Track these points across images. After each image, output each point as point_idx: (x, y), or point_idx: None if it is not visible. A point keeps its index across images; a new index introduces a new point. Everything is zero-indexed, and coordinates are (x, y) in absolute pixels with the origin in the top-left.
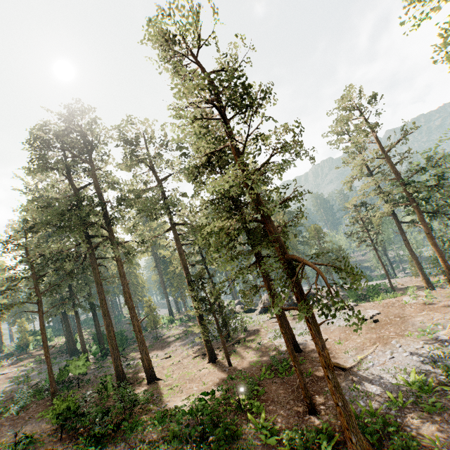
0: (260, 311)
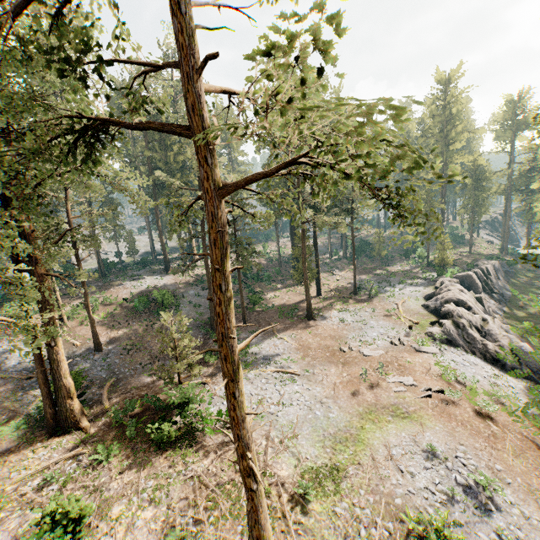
0: (425, 295)
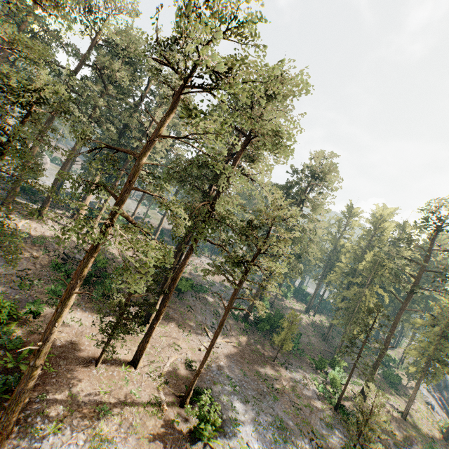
0: None
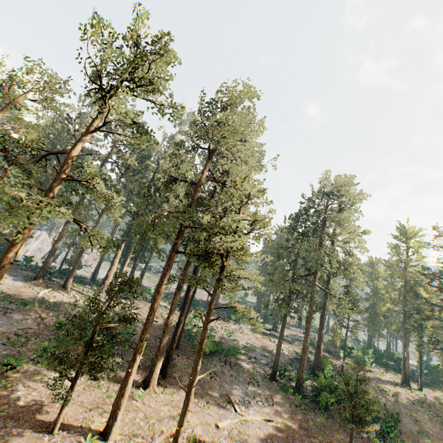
0: None
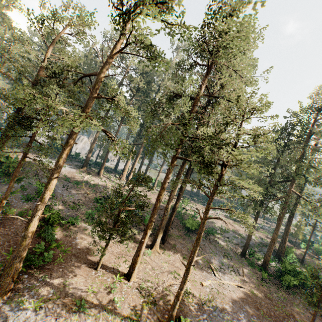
0: None
